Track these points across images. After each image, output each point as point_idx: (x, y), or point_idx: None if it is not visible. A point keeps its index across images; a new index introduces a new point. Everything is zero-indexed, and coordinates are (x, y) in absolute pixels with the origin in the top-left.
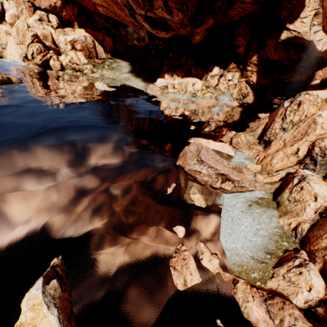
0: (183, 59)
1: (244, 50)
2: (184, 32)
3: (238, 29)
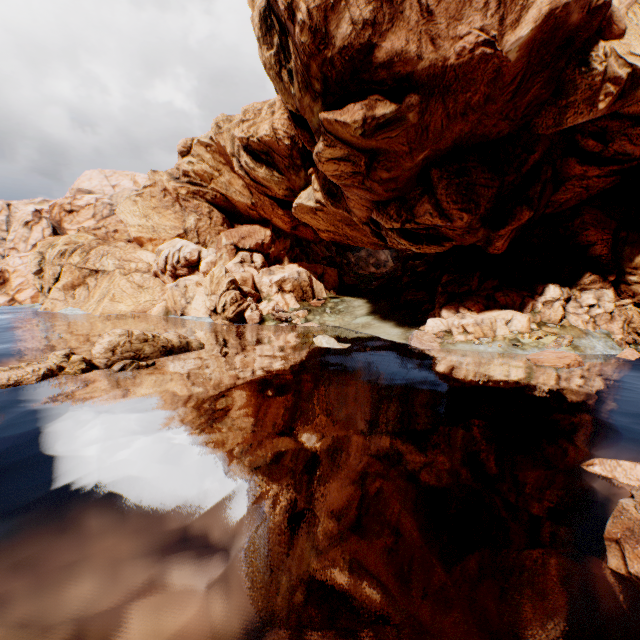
0: (474, 281)
1: (609, 248)
2: (472, 240)
3: (579, 219)
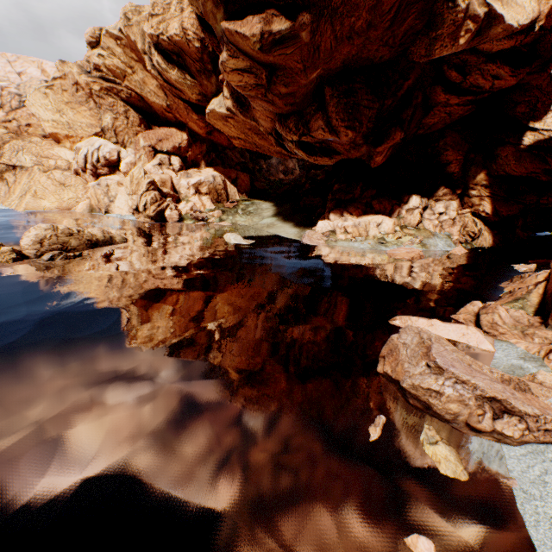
0: (358, 190)
1: (460, 167)
2: (357, 155)
3: (443, 141)
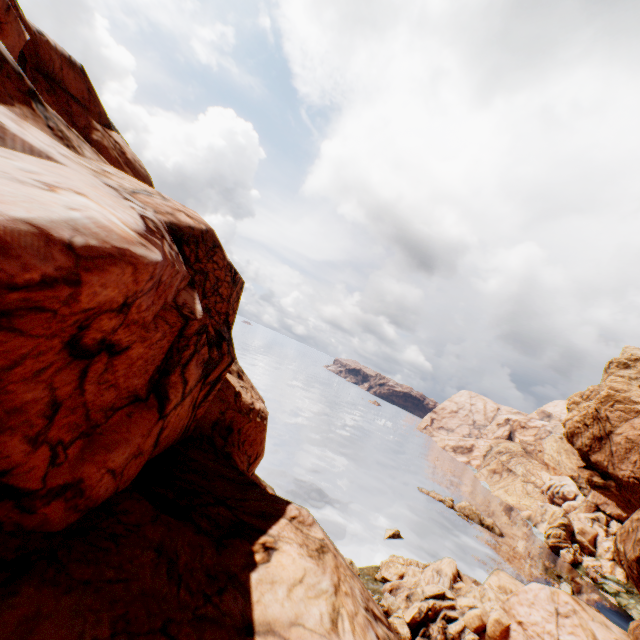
0: None
1: None
2: None
3: None
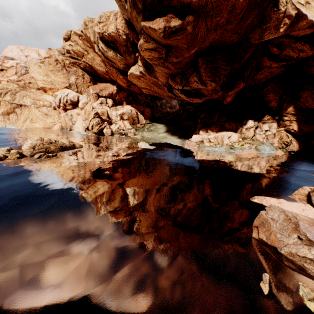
0: (216, 117)
1: (277, 103)
2: (216, 97)
3: (266, 88)
